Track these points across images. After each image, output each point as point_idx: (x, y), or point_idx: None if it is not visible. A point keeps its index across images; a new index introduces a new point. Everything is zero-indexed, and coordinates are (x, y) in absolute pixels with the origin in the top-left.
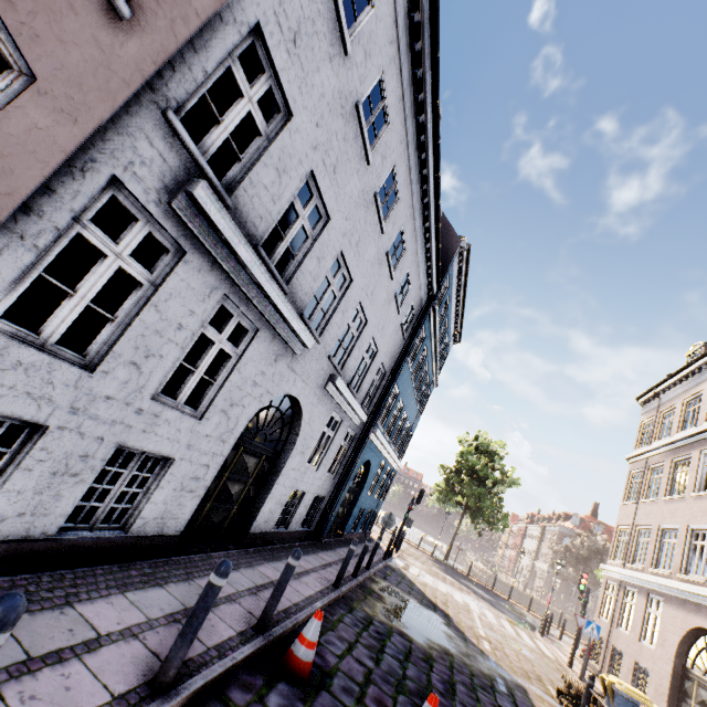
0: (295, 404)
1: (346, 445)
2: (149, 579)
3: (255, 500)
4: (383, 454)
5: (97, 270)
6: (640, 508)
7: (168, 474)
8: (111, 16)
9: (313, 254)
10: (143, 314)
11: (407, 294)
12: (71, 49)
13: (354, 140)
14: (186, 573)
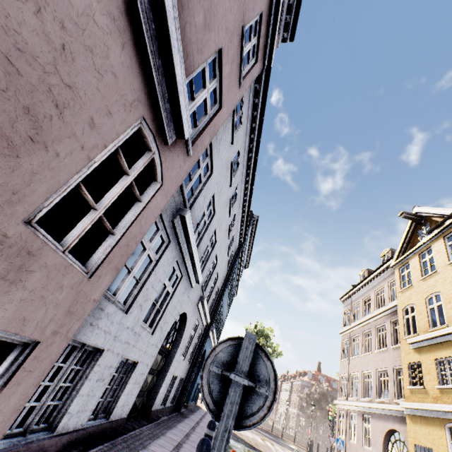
0: (182, 317)
1: (196, 340)
2: (129, 449)
3: (154, 386)
4: (212, 343)
5: (141, 257)
6: (350, 362)
7: (133, 373)
8: (185, 155)
9: (207, 232)
10: (150, 277)
11: (232, 245)
12: (173, 170)
13: (228, 177)
14: (141, 443)
